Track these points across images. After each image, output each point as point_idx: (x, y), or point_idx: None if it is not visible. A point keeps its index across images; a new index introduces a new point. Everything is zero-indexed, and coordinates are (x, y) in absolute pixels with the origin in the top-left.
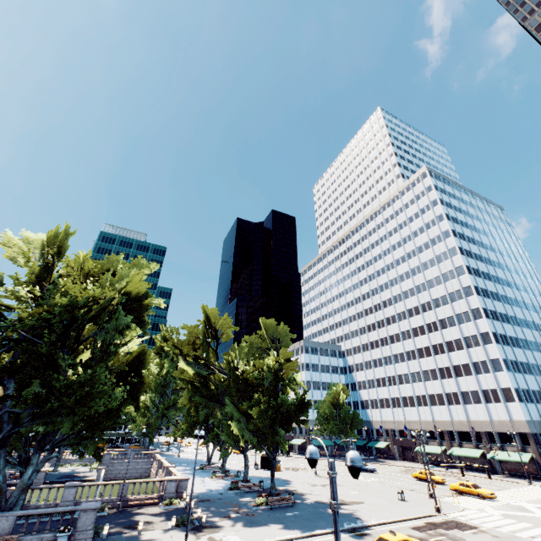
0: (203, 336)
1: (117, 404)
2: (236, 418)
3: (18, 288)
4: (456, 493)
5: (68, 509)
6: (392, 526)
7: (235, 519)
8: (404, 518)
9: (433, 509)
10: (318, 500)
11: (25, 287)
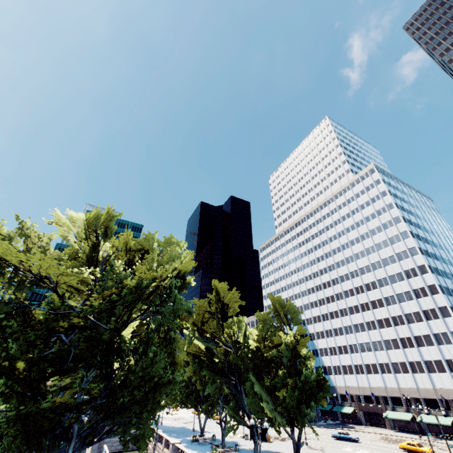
0: (215, 311)
1: None
2: (263, 398)
3: (82, 269)
4: None
5: None
6: None
7: None
8: None
9: None
10: None
11: (78, 267)
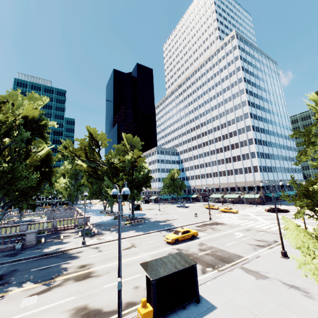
0: (89, 145)
1: (37, 183)
2: (110, 187)
3: None
4: (222, 212)
5: (19, 233)
6: (187, 226)
7: (113, 230)
8: (193, 223)
9: (208, 219)
10: (156, 220)
11: None
